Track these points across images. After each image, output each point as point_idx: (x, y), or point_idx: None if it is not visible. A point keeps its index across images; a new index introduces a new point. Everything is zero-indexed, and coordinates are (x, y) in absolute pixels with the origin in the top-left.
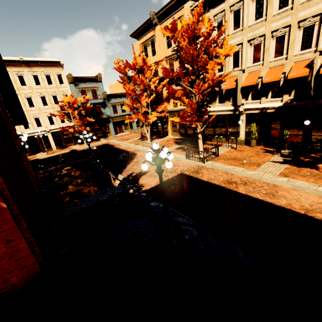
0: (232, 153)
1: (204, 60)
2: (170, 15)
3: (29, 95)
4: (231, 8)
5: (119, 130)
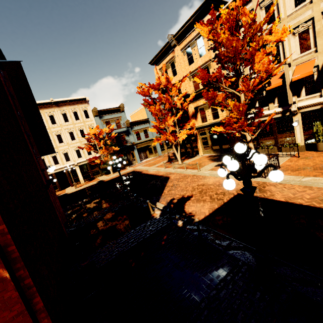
0: (297, 162)
1: (252, 50)
2: (189, 33)
3: (59, 132)
4: (260, 5)
5: (144, 156)
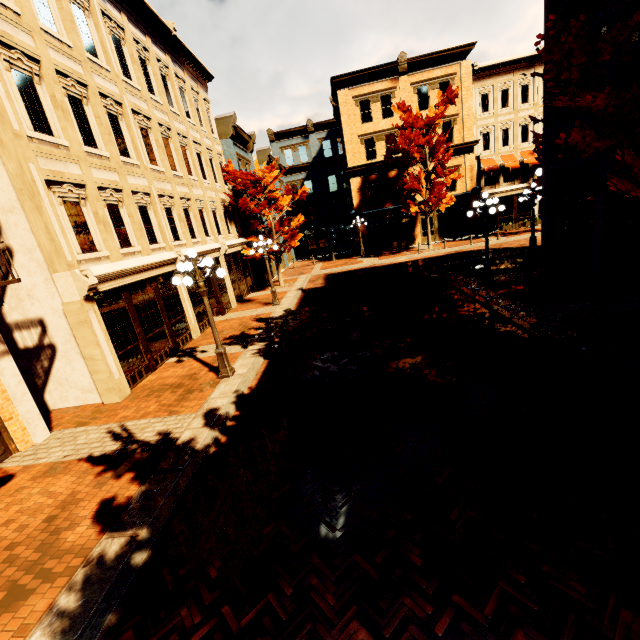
0: None
1: None
2: (434, 68)
3: (184, 139)
4: (519, 82)
5: None
